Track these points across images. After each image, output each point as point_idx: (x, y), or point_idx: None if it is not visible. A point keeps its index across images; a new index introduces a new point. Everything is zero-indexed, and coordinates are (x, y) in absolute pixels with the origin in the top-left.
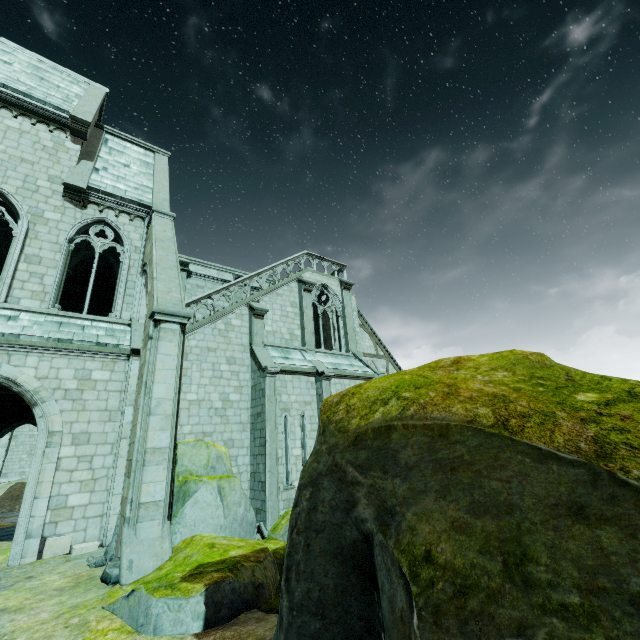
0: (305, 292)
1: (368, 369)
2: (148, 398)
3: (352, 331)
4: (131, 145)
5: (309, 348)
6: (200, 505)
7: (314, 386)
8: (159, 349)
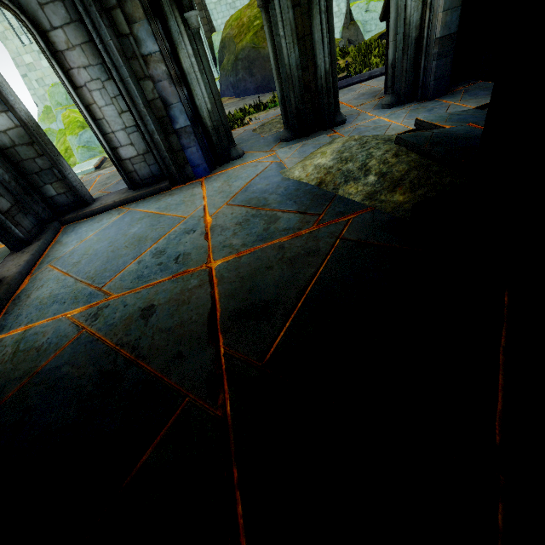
0: None
1: None
2: None
3: None
4: None
5: None
6: None
7: None
8: None
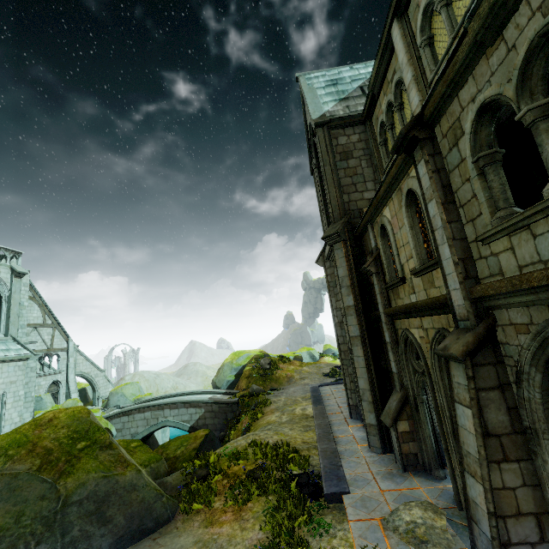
0: None
1: (26, 351)
2: None
3: (16, 316)
4: None
5: None
6: None
7: None
8: None
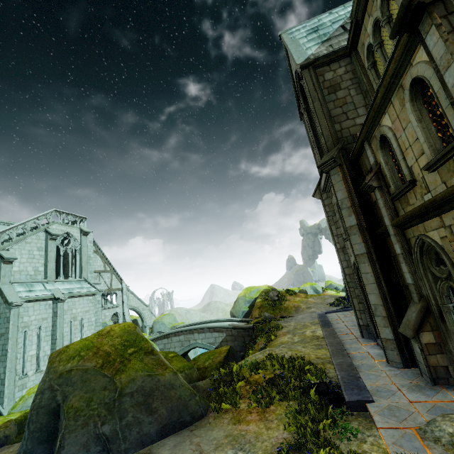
0: (51, 240)
1: (94, 289)
2: None
3: (86, 263)
4: None
5: (50, 280)
6: None
7: (51, 306)
8: None
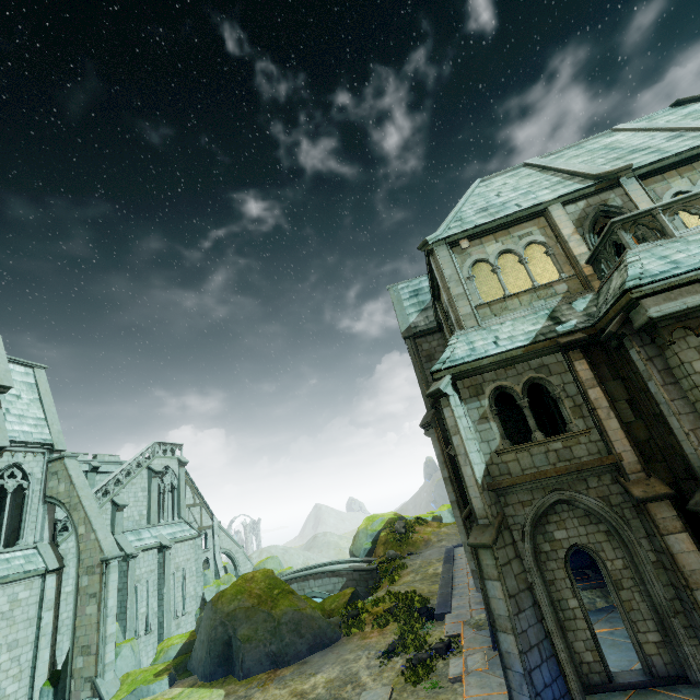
0: (154, 478)
1: (194, 531)
2: (105, 608)
3: (184, 500)
4: (14, 365)
5: (154, 524)
6: (124, 658)
7: (158, 556)
8: (110, 579)
